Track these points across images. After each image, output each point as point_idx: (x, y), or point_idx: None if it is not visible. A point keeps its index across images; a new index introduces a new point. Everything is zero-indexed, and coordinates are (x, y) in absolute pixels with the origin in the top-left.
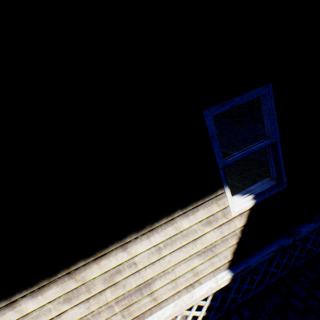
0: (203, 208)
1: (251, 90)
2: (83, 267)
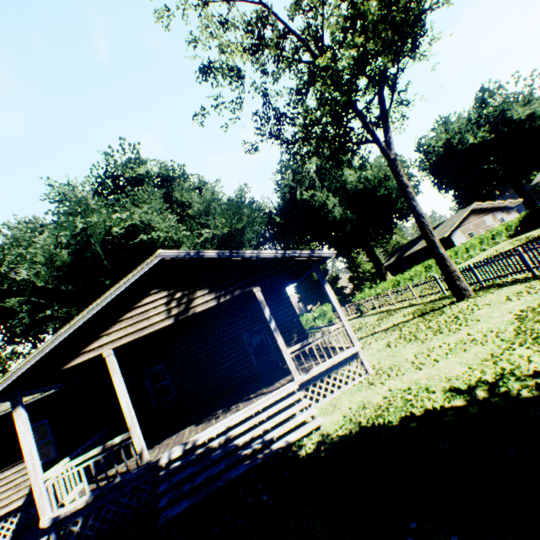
0: (17, 466)
1: (39, 421)
2: None
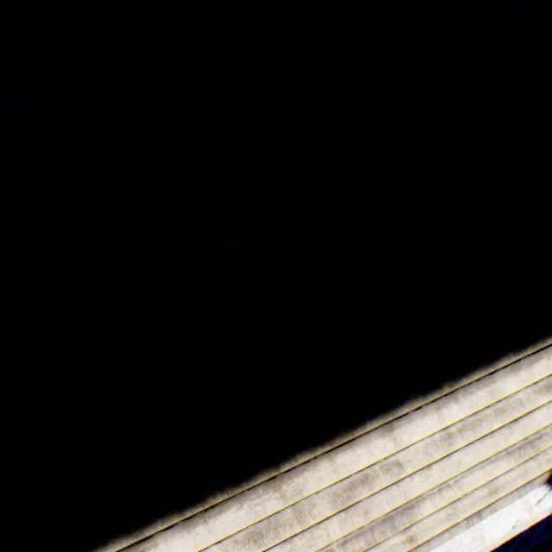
0: (549, 354)
1: None
2: (302, 467)
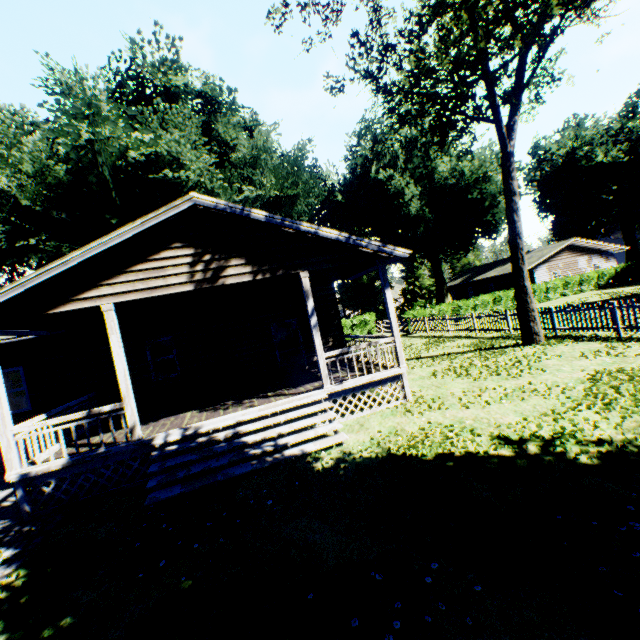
0: None
1: (12, 368)
2: None
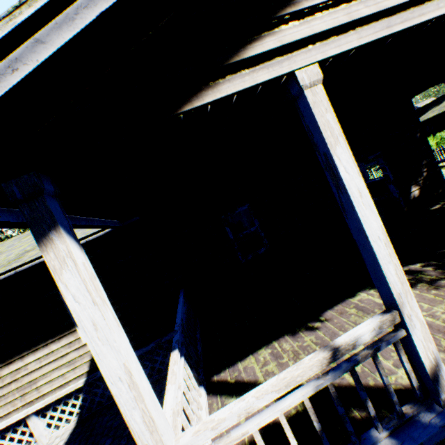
0: (65, 338)
1: None
2: (1, 368)
